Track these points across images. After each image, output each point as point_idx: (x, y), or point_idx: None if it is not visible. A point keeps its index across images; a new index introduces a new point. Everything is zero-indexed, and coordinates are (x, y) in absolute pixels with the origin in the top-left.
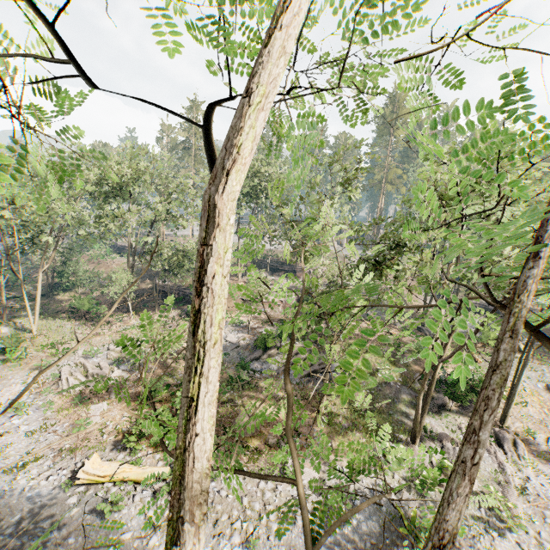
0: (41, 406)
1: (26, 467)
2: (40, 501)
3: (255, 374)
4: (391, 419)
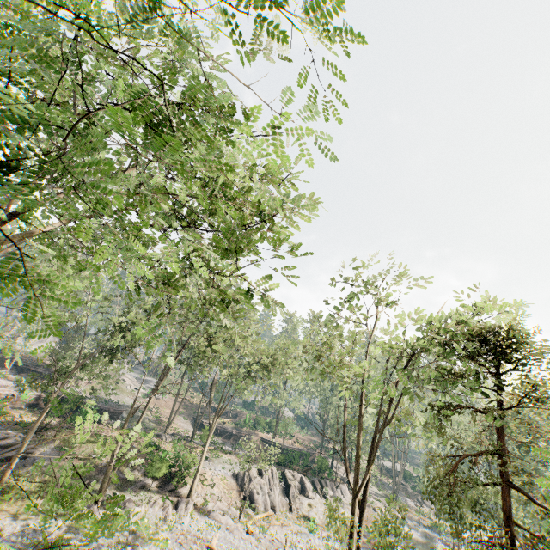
0: None
1: None
2: None
3: None
4: None
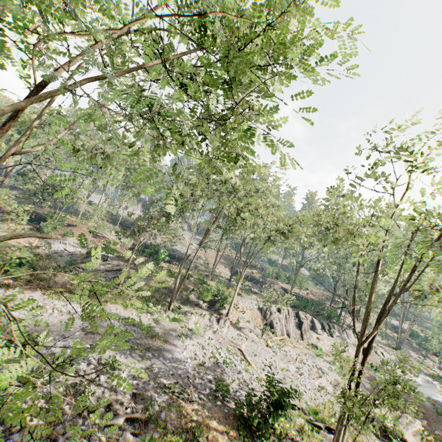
0: None
1: None
2: None
3: (80, 269)
4: (163, 303)
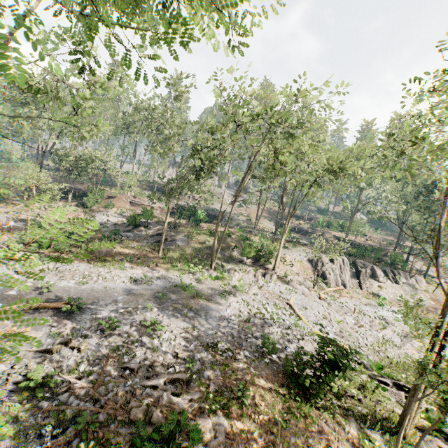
0: None
1: None
2: None
3: (123, 238)
4: (206, 263)
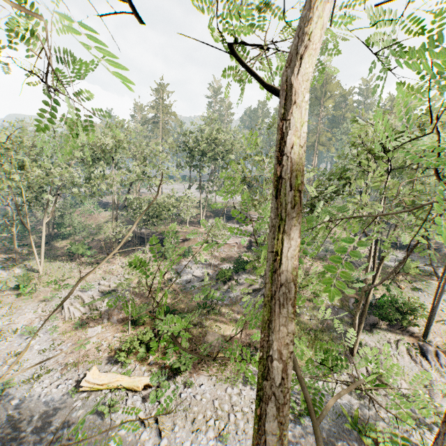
0: (49, 329)
1: (40, 378)
2: (53, 405)
3: (218, 301)
4: (331, 336)
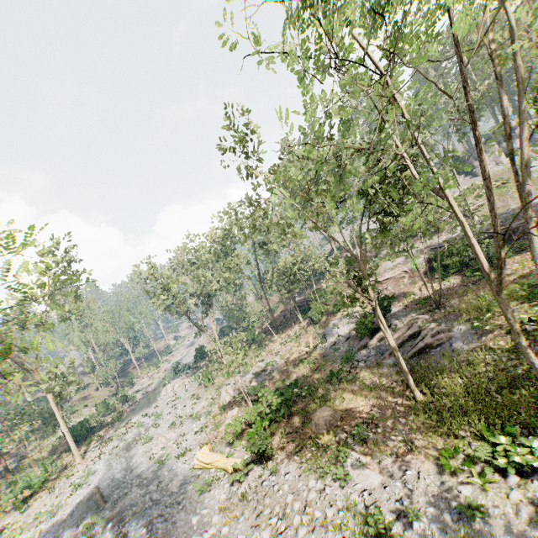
0: (204, 414)
1: (185, 455)
2: (181, 478)
3: (360, 364)
4: None
